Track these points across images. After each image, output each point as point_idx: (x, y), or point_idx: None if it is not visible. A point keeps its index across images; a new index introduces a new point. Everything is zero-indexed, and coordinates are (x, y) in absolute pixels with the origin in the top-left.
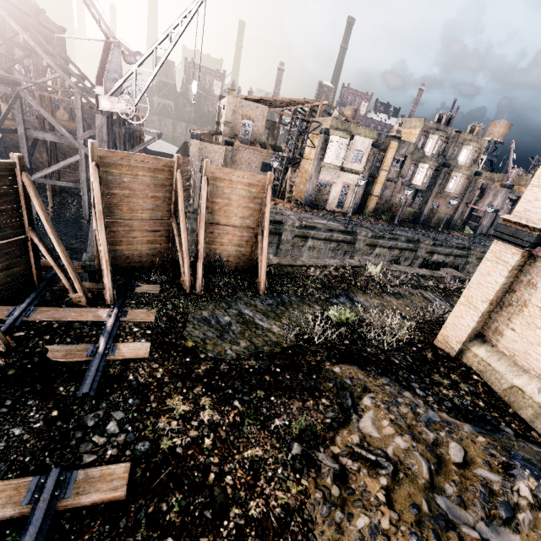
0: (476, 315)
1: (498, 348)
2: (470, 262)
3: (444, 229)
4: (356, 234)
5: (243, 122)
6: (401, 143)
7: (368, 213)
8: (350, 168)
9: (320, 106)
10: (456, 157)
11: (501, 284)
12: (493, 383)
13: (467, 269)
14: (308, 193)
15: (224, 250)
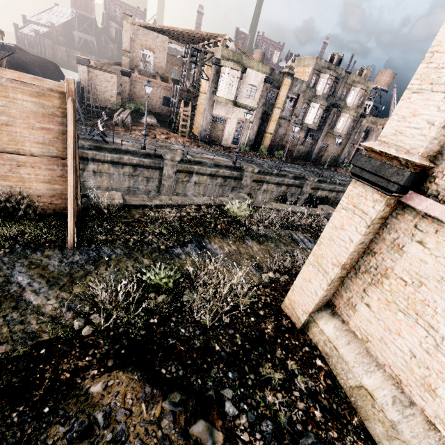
0: (325, 282)
1: (349, 326)
2: None
3: (331, 167)
4: (243, 170)
5: (143, 52)
6: (294, 80)
7: (263, 150)
8: (243, 104)
9: (222, 41)
10: (345, 98)
11: (357, 243)
12: (339, 374)
13: None
14: (203, 127)
15: (27, 188)
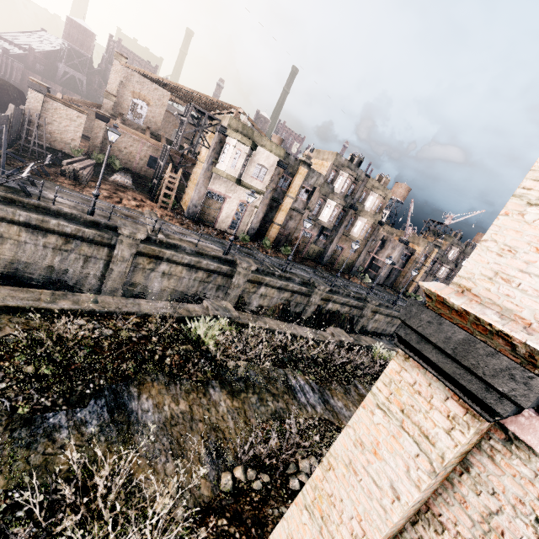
0: None
1: None
2: (365, 315)
3: (345, 274)
4: (236, 265)
5: (134, 101)
6: (311, 171)
7: (267, 242)
8: (249, 184)
9: (235, 114)
10: (364, 202)
11: (408, 507)
12: None
13: (362, 322)
14: (193, 202)
15: None
